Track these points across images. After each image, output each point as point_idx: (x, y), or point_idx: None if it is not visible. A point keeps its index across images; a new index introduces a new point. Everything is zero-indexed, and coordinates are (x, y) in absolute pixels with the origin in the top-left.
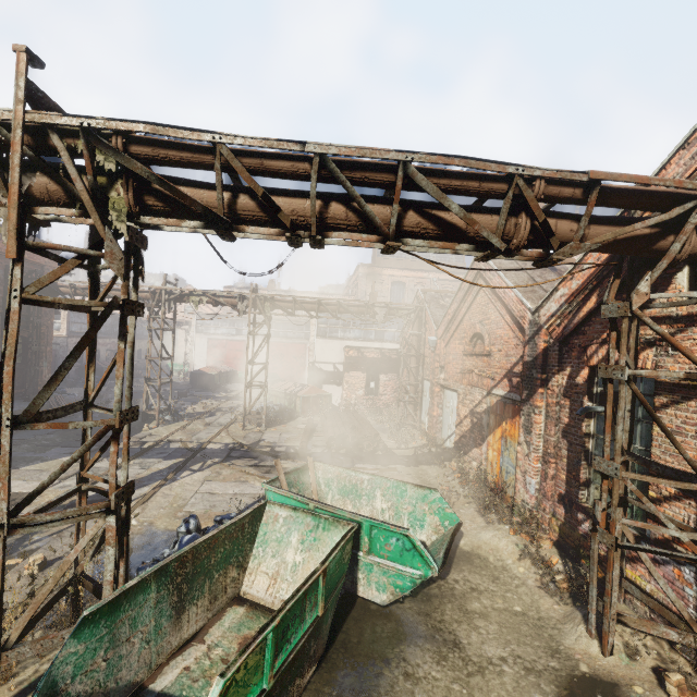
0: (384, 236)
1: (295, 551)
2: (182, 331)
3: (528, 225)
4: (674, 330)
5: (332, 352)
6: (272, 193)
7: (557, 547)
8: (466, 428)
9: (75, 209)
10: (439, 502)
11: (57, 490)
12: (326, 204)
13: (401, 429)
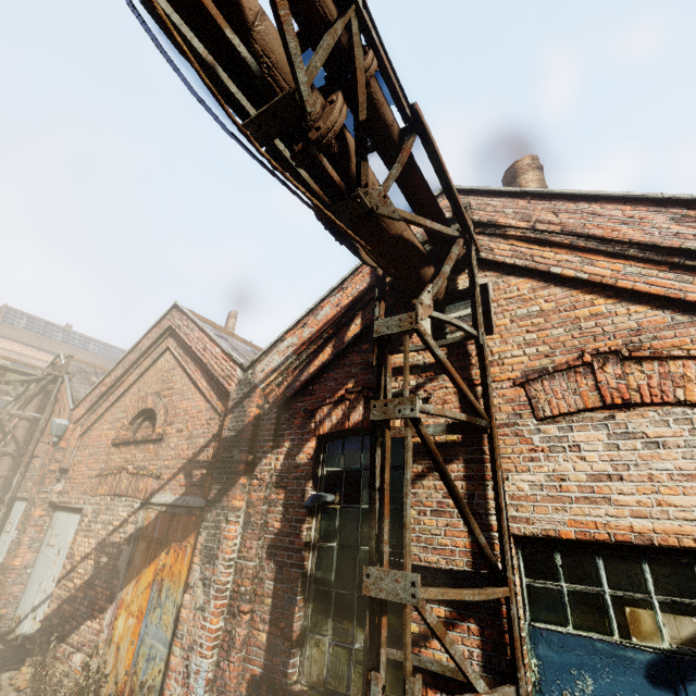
0: None
1: None
2: None
3: (345, 113)
4: (424, 379)
5: None
6: None
7: None
8: (81, 580)
9: None
10: None
11: None
12: None
13: None
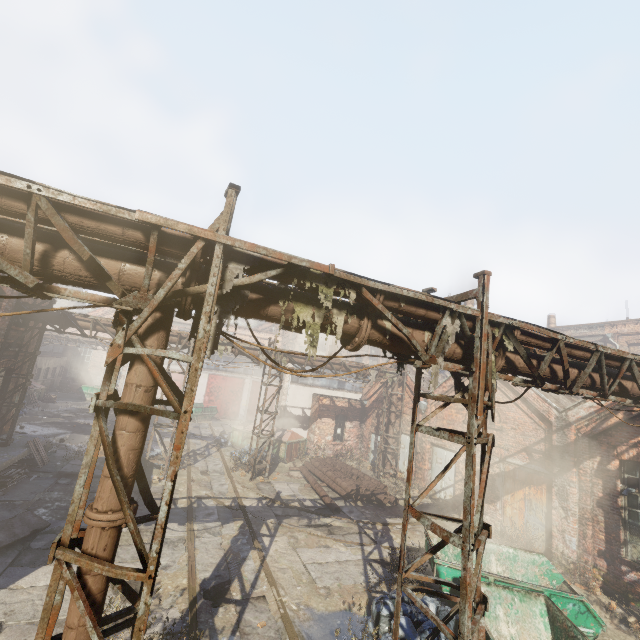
0: (605, 395)
1: (506, 624)
2: (97, 350)
3: None
4: None
5: (302, 397)
6: (554, 362)
7: (602, 592)
8: None
9: (461, 365)
10: (547, 564)
11: (164, 573)
12: (578, 371)
13: (380, 477)
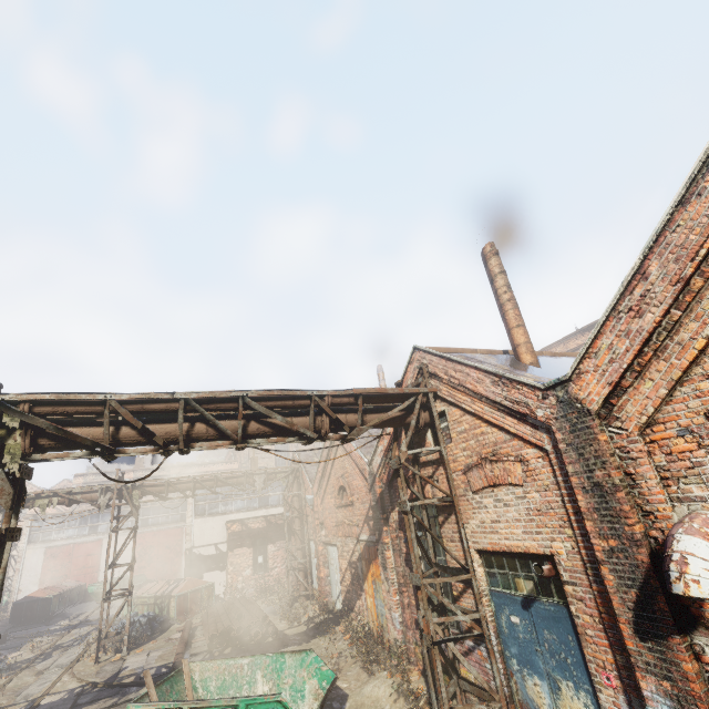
0: (235, 441)
1: None
2: None
3: (328, 421)
4: (434, 469)
5: (213, 531)
6: (149, 422)
7: (424, 675)
8: (348, 581)
9: None
10: (315, 662)
11: None
12: (191, 425)
13: (294, 604)
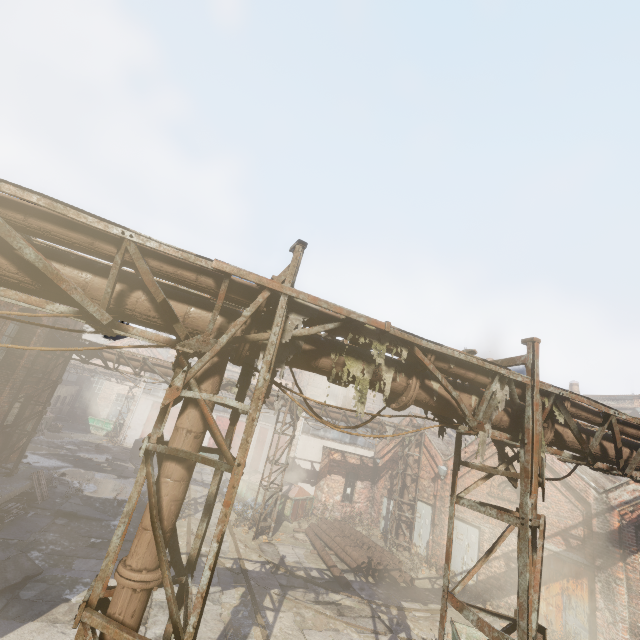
0: None
1: None
2: (110, 382)
3: None
4: None
5: (312, 449)
6: (604, 438)
7: None
8: (498, 570)
9: (508, 434)
10: None
11: None
12: (630, 451)
13: (392, 549)
